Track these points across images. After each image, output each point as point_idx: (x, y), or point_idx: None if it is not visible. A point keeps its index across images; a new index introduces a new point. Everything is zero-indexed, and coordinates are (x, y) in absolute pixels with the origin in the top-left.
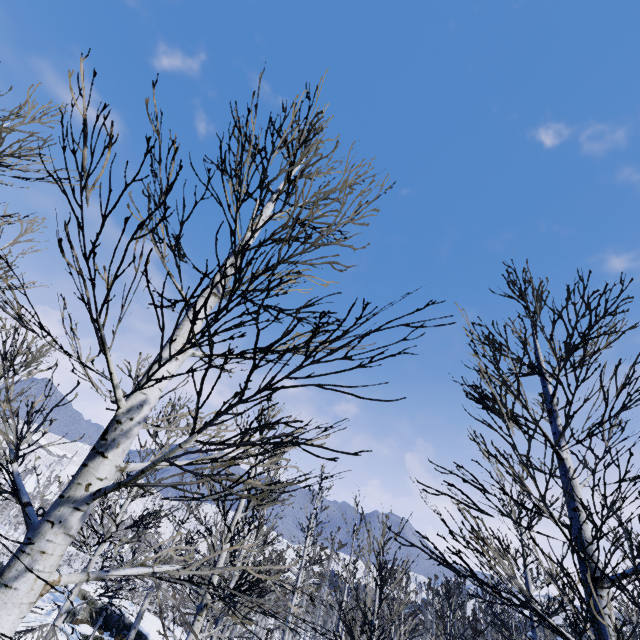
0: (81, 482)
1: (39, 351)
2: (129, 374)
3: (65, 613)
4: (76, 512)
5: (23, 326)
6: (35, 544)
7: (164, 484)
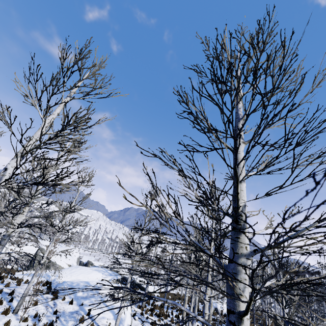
0: (242, 246)
1: (89, 174)
2: (185, 186)
3: (129, 282)
4: (248, 260)
5: (183, 174)
6: (240, 276)
7: (292, 246)
